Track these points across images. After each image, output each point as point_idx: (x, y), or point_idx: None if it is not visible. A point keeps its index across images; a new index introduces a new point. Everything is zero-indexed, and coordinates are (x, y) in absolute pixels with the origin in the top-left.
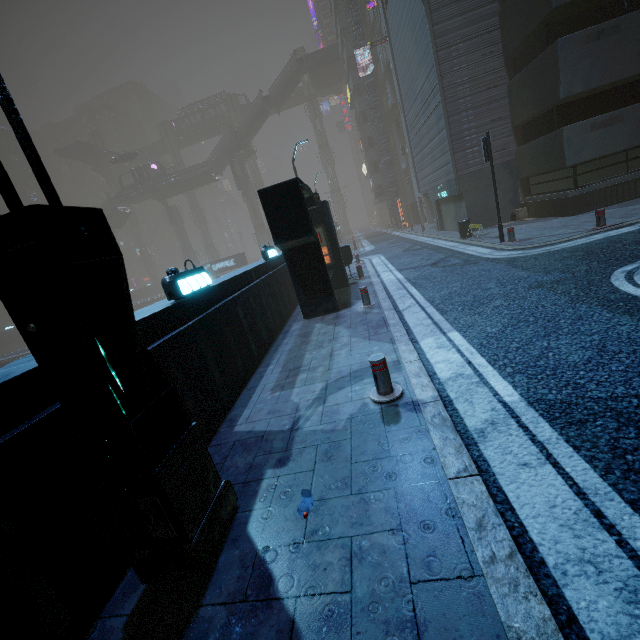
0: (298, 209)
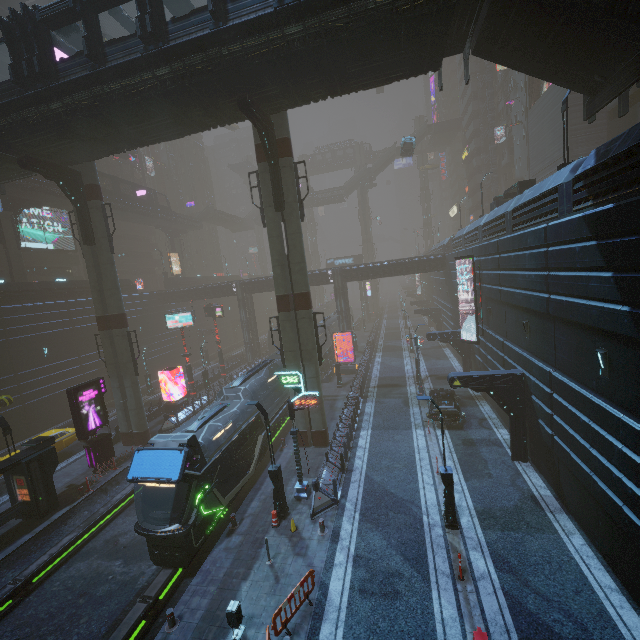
0: None
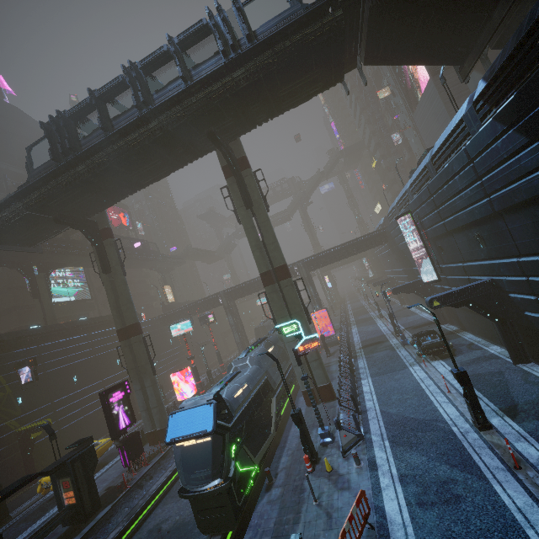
0: None
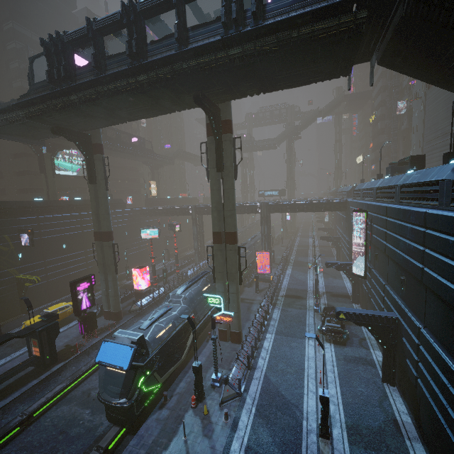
0: (422, 163)
